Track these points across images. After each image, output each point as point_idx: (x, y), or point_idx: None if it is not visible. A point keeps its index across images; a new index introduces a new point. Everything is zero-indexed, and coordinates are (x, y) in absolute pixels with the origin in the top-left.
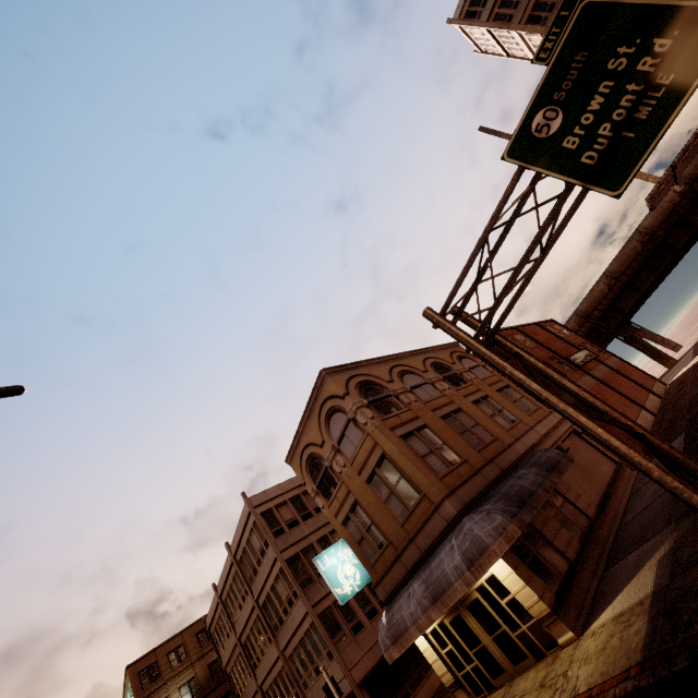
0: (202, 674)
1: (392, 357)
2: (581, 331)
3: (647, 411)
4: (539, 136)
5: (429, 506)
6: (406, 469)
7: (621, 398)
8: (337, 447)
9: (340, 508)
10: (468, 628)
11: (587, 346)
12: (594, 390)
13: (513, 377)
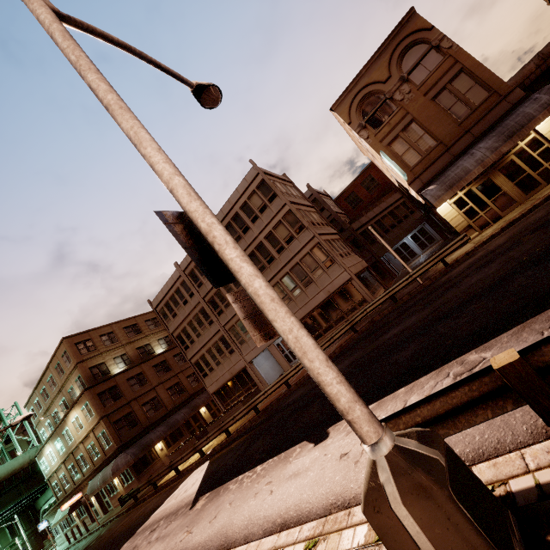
0: (132, 353)
1: None
2: None
3: None
4: None
5: (495, 100)
6: (482, 76)
7: None
8: (406, 78)
9: (390, 132)
10: (493, 185)
11: None
12: None
13: None
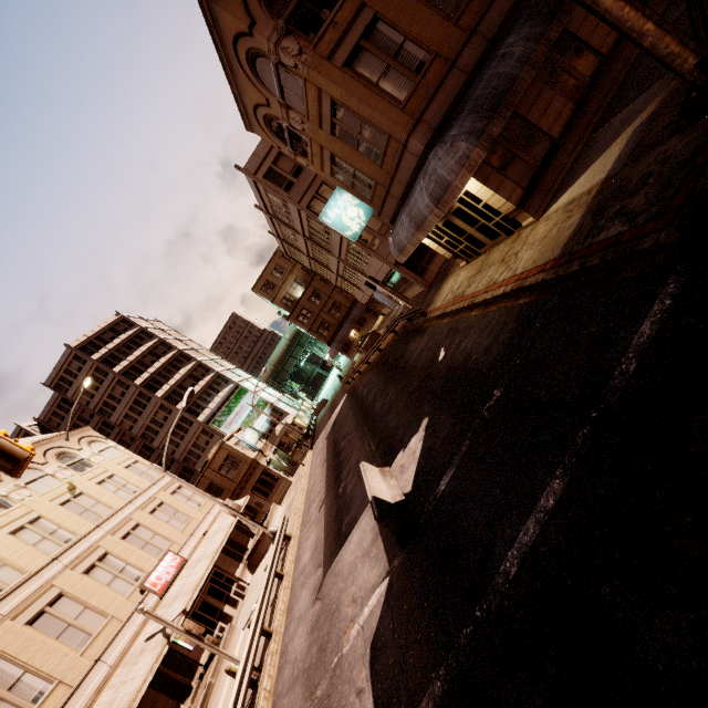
0: (300, 275)
1: None
2: None
3: None
4: None
5: (397, 146)
6: (362, 113)
7: None
8: (284, 104)
9: (322, 164)
10: (456, 227)
11: None
12: None
13: None
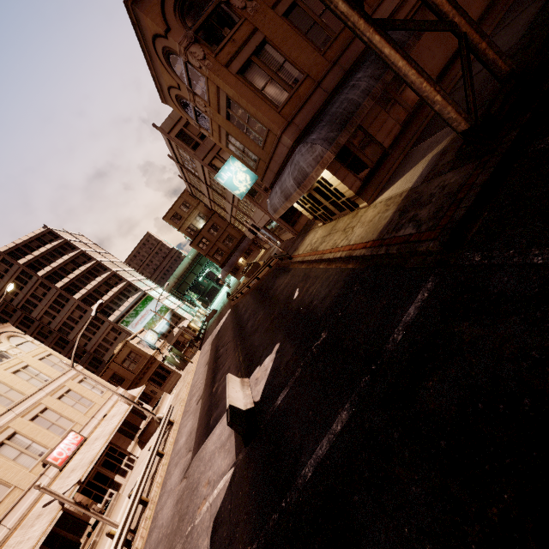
0: (203, 210)
1: None
2: None
3: None
4: None
5: (274, 138)
6: (249, 110)
7: None
8: (191, 91)
9: (220, 138)
10: (316, 199)
11: None
12: None
13: None
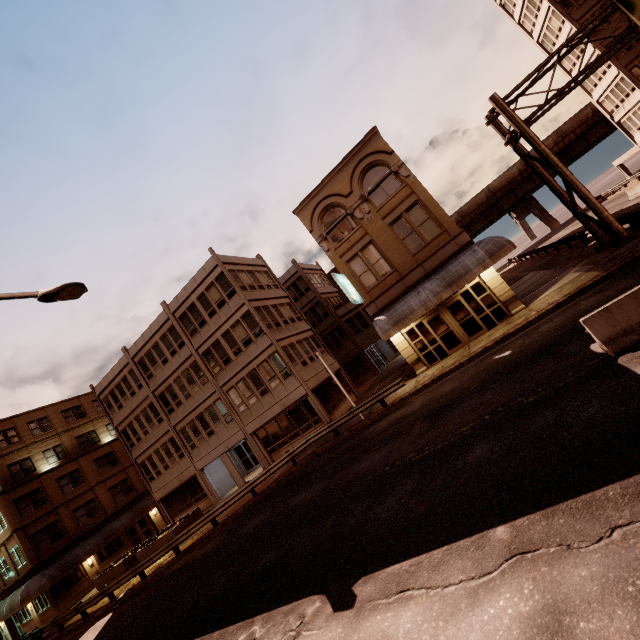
0: (69, 443)
1: None
2: None
3: None
4: None
5: (446, 238)
6: (435, 212)
7: None
8: (366, 197)
9: (350, 249)
10: (442, 322)
11: None
12: None
13: (544, 152)
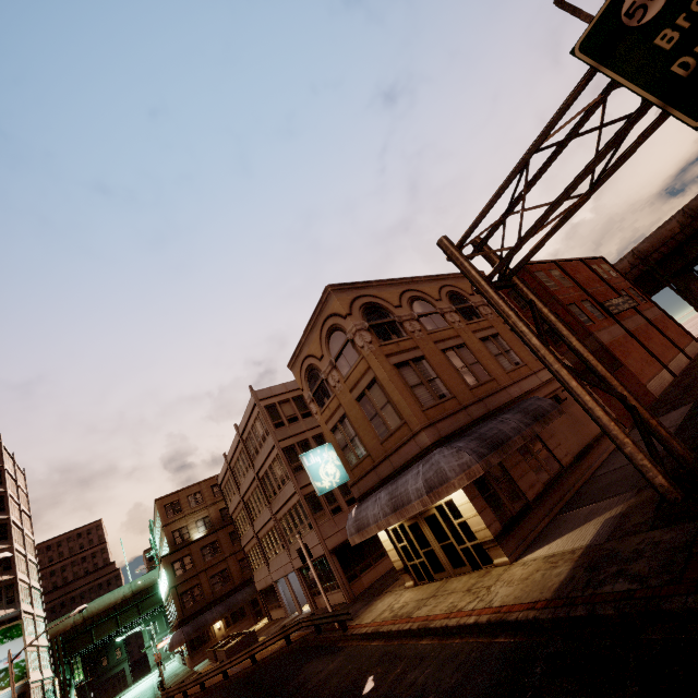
0: (214, 515)
1: (406, 280)
2: (632, 273)
3: (668, 371)
4: (628, 24)
5: (407, 432)
6: (393, 396)
7: (645, 354)
8: (334, 363)
9: (331, 417)
10: (422, 534)
11: (630, 292)
12: (619, 342)
13: (514, 329)
